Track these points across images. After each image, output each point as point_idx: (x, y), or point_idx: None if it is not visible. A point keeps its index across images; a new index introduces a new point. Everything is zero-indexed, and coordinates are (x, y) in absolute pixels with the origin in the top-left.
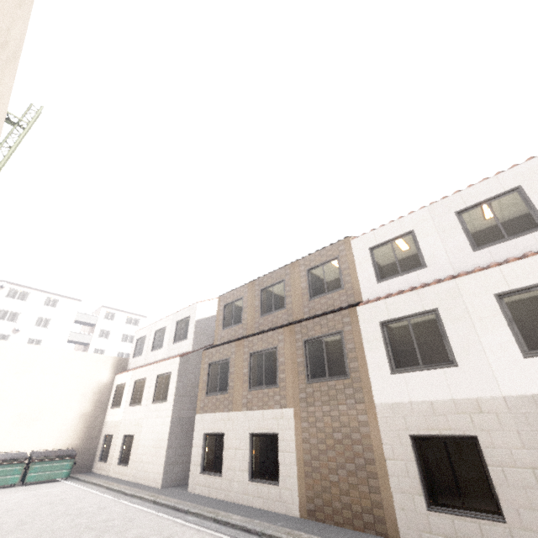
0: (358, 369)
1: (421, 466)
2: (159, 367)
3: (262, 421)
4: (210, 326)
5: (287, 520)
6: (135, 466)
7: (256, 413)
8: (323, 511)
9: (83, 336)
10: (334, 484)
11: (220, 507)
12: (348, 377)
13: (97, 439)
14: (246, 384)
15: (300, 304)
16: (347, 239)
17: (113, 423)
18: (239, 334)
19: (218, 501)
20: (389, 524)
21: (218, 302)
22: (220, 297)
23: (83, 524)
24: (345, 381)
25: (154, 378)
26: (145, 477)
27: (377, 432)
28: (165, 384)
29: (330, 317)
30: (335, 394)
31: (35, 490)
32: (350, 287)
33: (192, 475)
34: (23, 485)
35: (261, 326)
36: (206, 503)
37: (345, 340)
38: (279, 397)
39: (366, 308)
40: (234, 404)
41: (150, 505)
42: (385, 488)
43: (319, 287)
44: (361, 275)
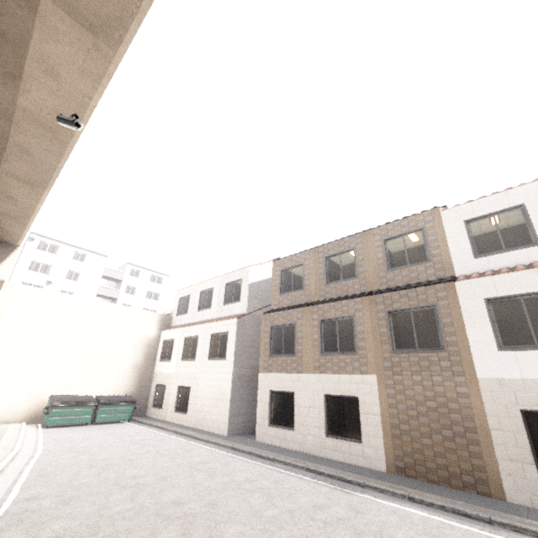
0: (457, 343)
1: (531, 438)
2: (213, 327)
3: (339, 385)
4: (261, 290)
5: (377, 474)
6: (195, 414)
7: (331, 376)
8: (414, 469)
9: (111, 291)
10: (428, 447)
11: (301, 457)
12: (444, 350)
13: (149, 388)
14: (318, 349)
15: (376, 275)
16: (436, 210)
17: (164, 374)
18: (301, 300)
19: (293, 451)
20: (493, 487)
21: (273, 267)
22: (275, 262)
23: (186, 465)
24: (440, 354)
25: (208, 337)
26: (207, 425)
27: (480, 404)
28: (221, 343)
29: (421, 290)
30: (428, 366)
31: (109, 430)
32: (440, 261)
33: (260, 427)
34: (93, 424)
35: (327, 294)
36: (283, 452)
37: (439, 314)
38: (358, 363)
39: (468, 284)
40: (303, 367)
41: (230, 451)
42: (489, 455)
43: (399, 258)
44: (454, 249)
